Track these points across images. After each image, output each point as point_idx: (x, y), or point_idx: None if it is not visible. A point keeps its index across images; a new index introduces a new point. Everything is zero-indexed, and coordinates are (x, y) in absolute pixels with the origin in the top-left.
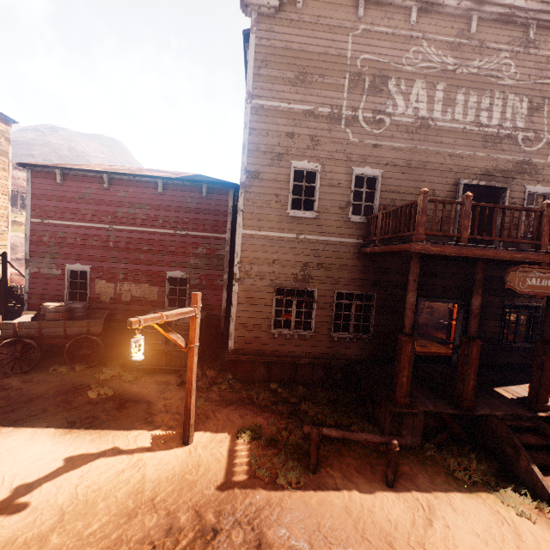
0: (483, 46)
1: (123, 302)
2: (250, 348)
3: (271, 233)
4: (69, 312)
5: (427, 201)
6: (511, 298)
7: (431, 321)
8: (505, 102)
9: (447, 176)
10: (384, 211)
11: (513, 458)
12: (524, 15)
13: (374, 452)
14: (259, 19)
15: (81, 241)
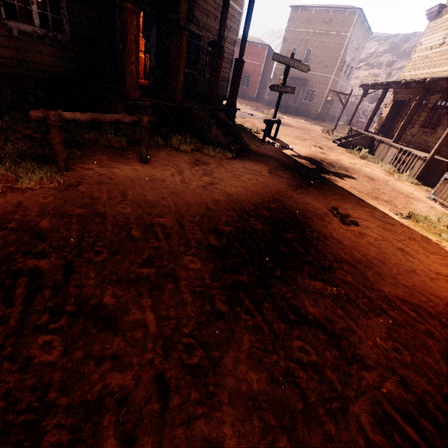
0: None
1: None
2: None
3: None
4: None
5: None
6: (187, 22)
7: None
8: None
9: None
10: None
11: (208, 132)
12: None
13: (118, 149)
14: None
15: None
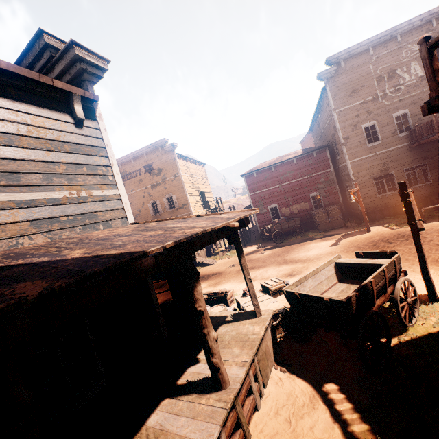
0: None
1: (295, 214)
2: (370, 206)
3: (362, 157)
4: (285, 219)
5: (437, 118)
6: None
7: None
8: None
9: None
10: (417, 127)
11: None
12: None
13: None
14: (327, 81)
15: (270, 196)
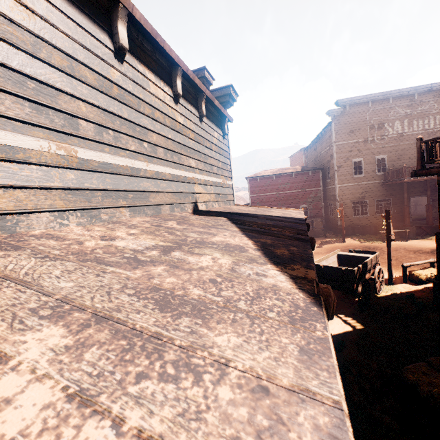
0: (421, 102)
1: None
2: (346, 224)
3: (348, 184)
4: None
5: (406, 168)
6: None
7: (422, 211)
8: (435, 119)
9: (414, 151)
10: (391, 171)
11: None
12: (437, 88)
13: (400, 239)
14: (334, 118)
15: (267, 200)
